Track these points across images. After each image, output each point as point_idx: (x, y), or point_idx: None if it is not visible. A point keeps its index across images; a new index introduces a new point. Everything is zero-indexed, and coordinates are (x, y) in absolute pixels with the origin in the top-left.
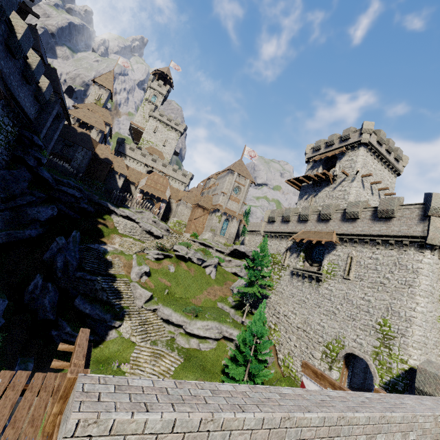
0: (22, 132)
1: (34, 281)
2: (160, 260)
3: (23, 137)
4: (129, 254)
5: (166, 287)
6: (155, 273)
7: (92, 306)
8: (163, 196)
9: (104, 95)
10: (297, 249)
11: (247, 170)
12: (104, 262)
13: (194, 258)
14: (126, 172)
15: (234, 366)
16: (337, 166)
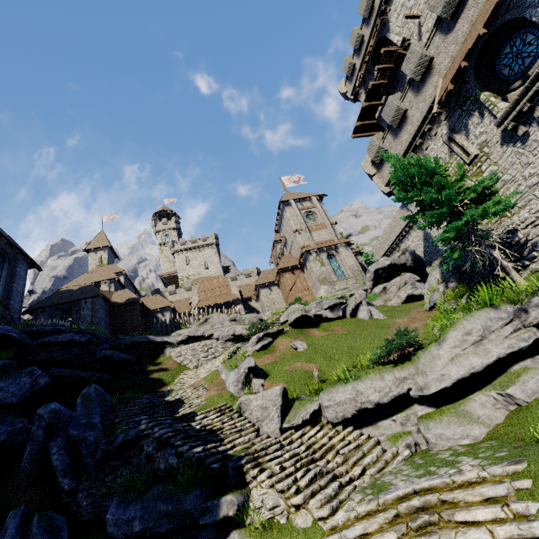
0: None
1: None
2: (271, 349)
3: None
4: (211, 371)
5: (309, 372)
6: (273, 367)
7: (144, 503)
8: (232, 297)
9: (104, 255)
10: (466, 111)
11: (304, 193)
12: (164, 406)
13: (324, 311)
14: (167, 303)
15: None
16: (394, 36)
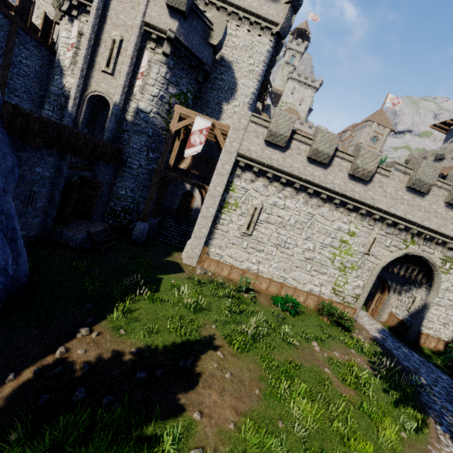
0: None
1: None
2: None
3: None
4: None
5: None
6: None
7: None
8: None
9: None
10: None
11: (388, 119)
12: None
13: None
14: None
15: None
16: None
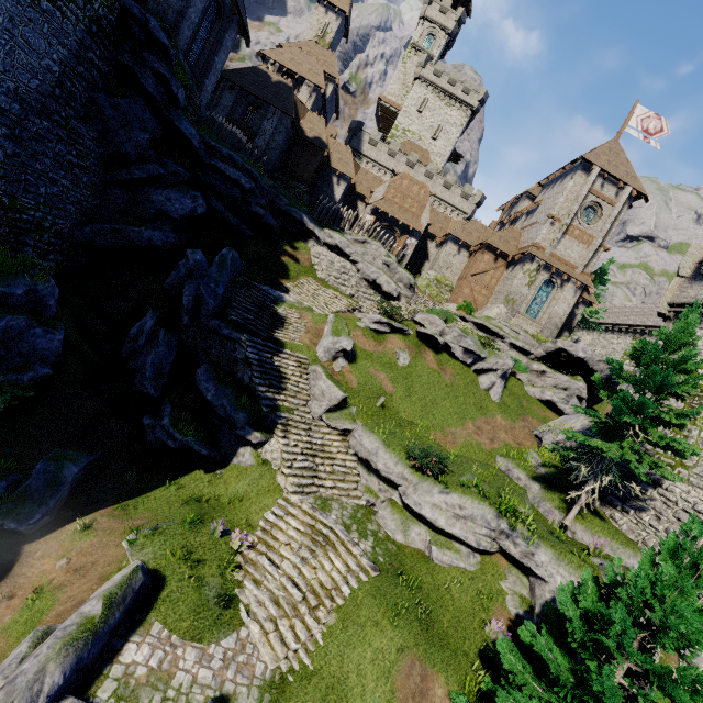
0: (126, 4)
1: (141, 321)
2: (382, 337)
3: (130, 18)
4: (323, 312)
5: (382, 391)
6: (365, 358)
7: (218, 389)
8: (415, 224)
9: (333, 24)
10: None
11: (630, 166)
12: (270, 315)
13: (458, 347)
14: (350, 172)
15: (532, 685)
16: None
